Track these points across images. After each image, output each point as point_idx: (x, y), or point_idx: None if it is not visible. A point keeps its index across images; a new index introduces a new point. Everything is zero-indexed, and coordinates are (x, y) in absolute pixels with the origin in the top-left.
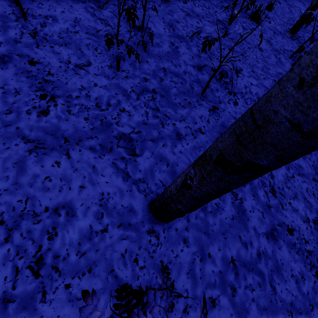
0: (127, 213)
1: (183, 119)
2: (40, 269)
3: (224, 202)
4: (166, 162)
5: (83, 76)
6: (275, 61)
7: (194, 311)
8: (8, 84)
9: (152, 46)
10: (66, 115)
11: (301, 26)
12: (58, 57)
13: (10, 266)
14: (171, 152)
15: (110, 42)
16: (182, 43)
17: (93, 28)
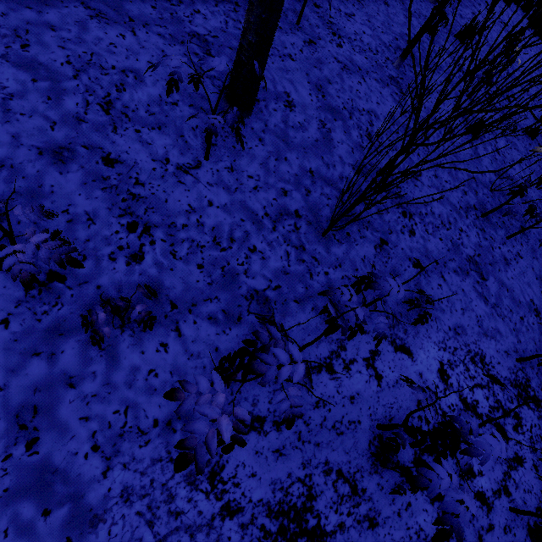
0: (199, 99)
1: None
2: (111, 110)
3: (309, 124)
4: None
5: None
6: (403, 21)
7: (265, 192)
8: None
9: None
10: None
11: None
12: None
13: (80, 97)
14: None
15: None
16: None
17: None
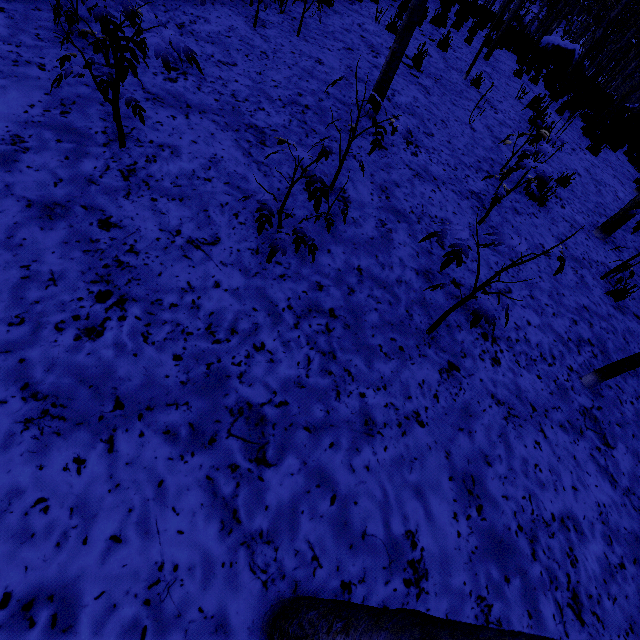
0: (208, 636)
1: (382, 386)
2: None
3: None
4: (330, 490)
5: (198, 263)
6: (574, 281)
7: None
8: (42, 260)
9: (343, 223)
10: (138, 343)
11: (622, 224)
12: (160, 220)
13: None
14: (346, 464)
15: (264, 221)
16: (401, 225)
17: (241, 177)
